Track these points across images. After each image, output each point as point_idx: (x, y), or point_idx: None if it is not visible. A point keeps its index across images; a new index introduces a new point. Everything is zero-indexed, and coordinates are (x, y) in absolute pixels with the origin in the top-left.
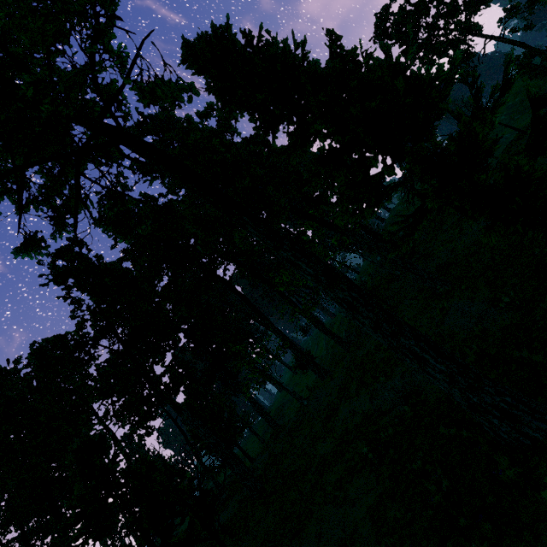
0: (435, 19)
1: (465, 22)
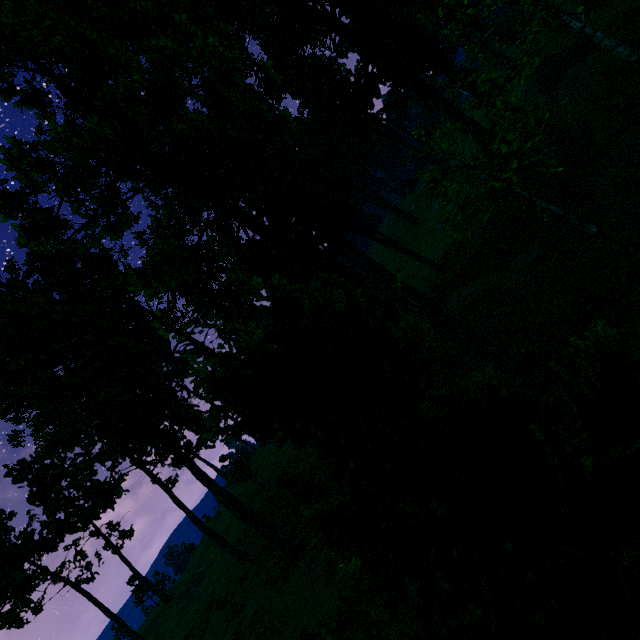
0: None
1: None
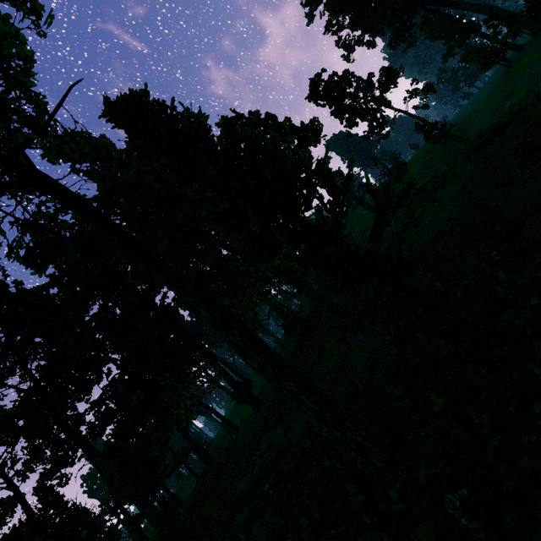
0: (356, 90)
1: (378, 97)
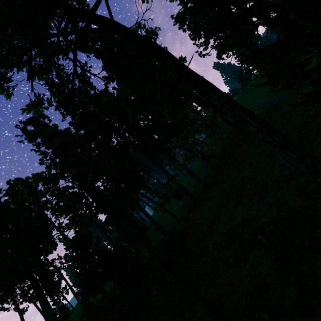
0: None
1: None
